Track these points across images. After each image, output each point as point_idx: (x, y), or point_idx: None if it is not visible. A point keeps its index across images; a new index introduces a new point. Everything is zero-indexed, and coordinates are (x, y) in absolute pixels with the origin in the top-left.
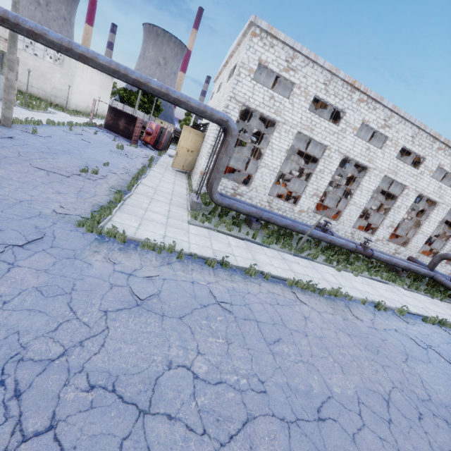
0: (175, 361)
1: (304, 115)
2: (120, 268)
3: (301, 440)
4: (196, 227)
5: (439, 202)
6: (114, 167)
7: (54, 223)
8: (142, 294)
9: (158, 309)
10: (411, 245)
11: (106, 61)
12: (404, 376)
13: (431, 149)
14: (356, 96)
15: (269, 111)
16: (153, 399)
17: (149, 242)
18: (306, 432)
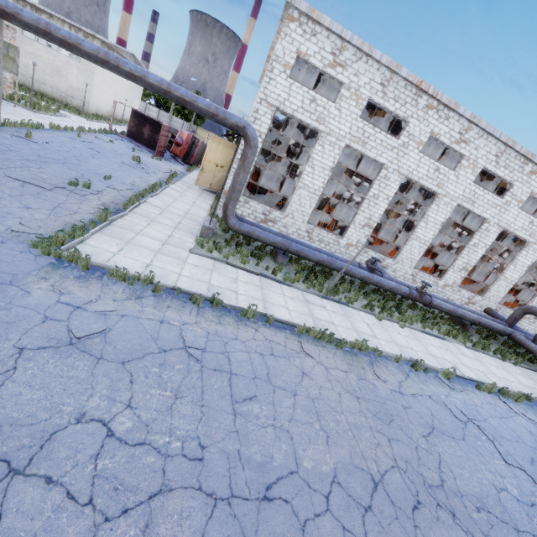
0: (91, 413)
1: (355, 125)
2: (68, 299)
3: (225, 522)
4: (199, 257)
5: (529, 241)
6: (118, 181)
7: (2, 242)
8: (82, 331)
9: (98, 350)
10: (489, 294)
11: (92, 49)
12: (416, 454)
13: (521, 173)
14: (423, 101)
15: (310, 118)
16: (36, 458)
17: (118, 271)
18: (237, 513)
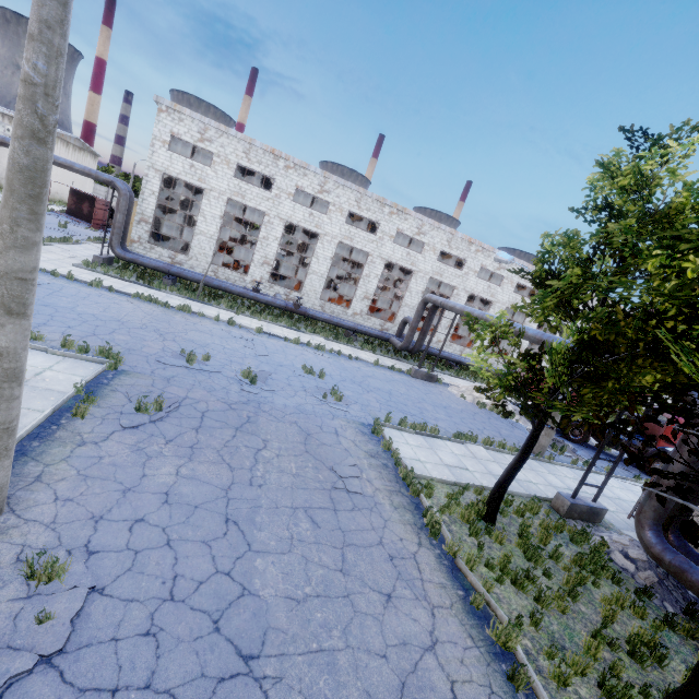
0: None
1: (231, 182)
2: None
3: None
4: (80, 269)
5: (414, 270)
6: None
7: None
8: None
9: None
10: (398, 320)
11: None
12: (167, 328)
13: (383, 214)
14: (282, 164)
15: (193, 179)
16: None
17: None
18: None
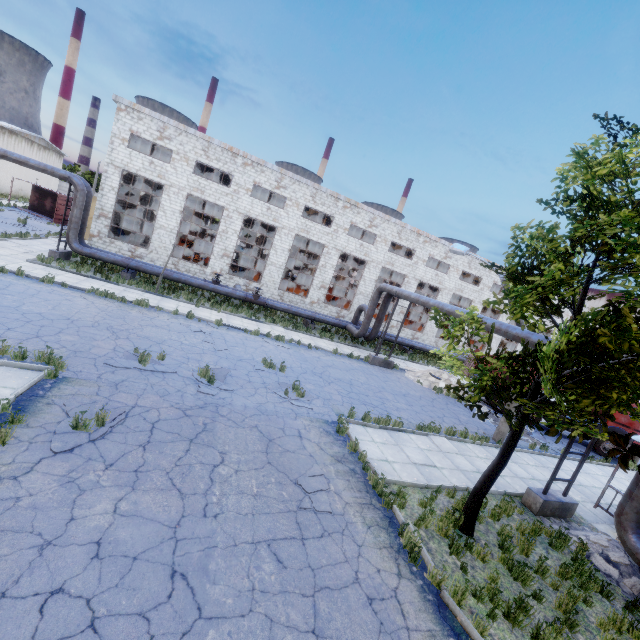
0: None
1: (191, 179)
2: None
3: None
4: (34, 264)
5: (368, 260)
6: None
7: None
8: None
9: None
10: (354, 307)
11: None
12: (121, 324)
13: (337, 208)
14: (240, 161)
15: (152, 175)
16: None
17: None
18: None
